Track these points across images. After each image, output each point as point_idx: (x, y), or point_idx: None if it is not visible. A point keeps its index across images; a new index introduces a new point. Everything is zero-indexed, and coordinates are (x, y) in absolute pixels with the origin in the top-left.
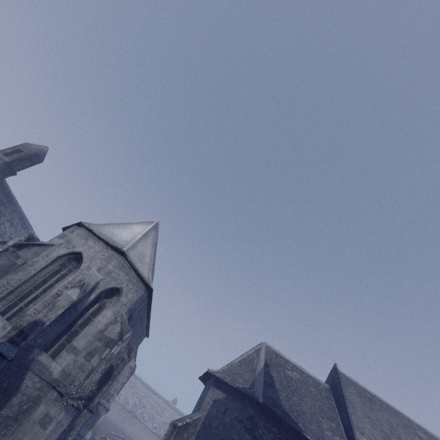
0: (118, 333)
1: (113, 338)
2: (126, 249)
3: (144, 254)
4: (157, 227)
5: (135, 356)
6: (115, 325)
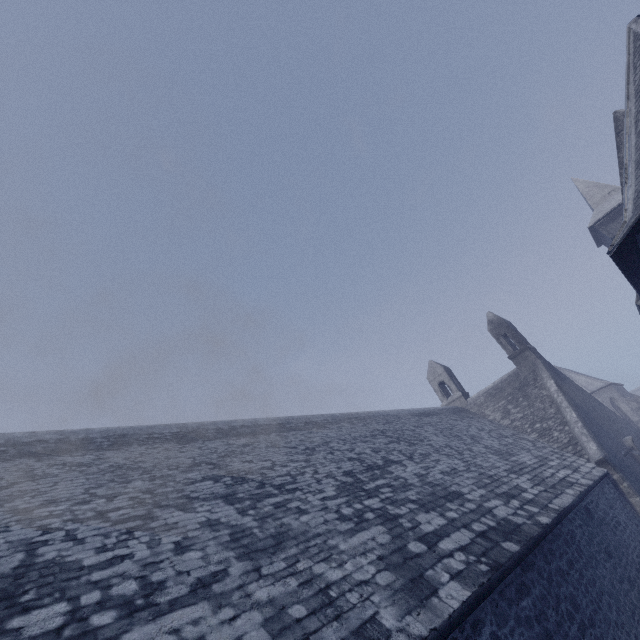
0: (636, 404)
1: (638, 406)
2: (587, 390)
3: (585, 381)
4: (558, 368)
5: (636, 396)
6: (630, 404)
